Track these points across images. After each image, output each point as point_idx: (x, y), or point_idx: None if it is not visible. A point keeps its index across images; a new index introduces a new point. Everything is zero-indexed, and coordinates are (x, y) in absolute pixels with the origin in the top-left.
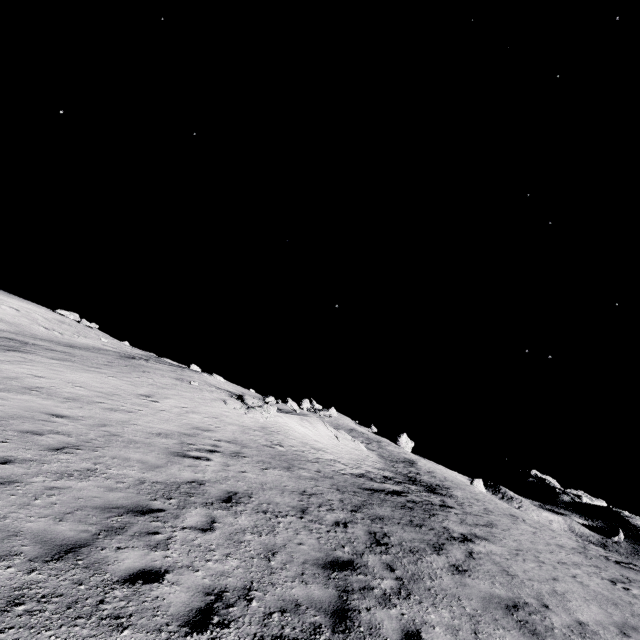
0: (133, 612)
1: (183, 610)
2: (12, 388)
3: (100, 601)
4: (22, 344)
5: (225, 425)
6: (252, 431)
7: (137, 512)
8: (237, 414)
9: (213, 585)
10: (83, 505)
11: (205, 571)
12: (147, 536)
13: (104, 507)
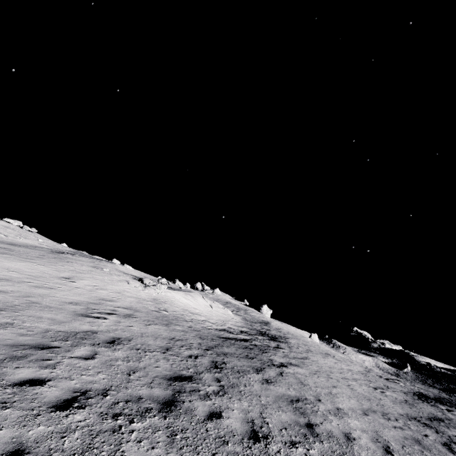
0: (16, 400)
1: (54, 400)
2: None
3: None
4: None
5: (125, 297)
6: (145, 301)
7: (38, 348)
8: (136, 290)
9: (81, 387)
10: None
11: (78, 380)
12: (41, 361)
13: (13, 345)
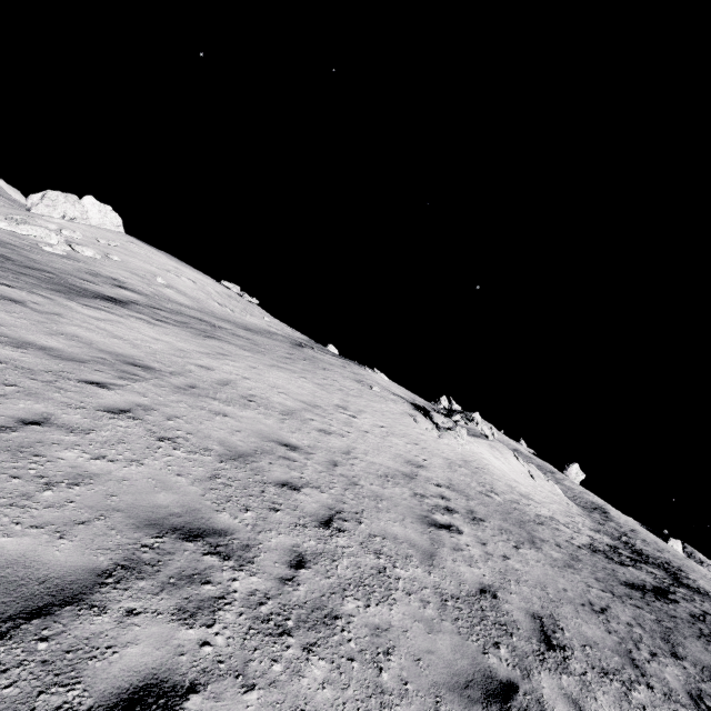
0: None
1: None
2: (232, 398)
3: None
4: (212, 327)
5: (429, 456)
6: (458, 467)
7: (495, 696)
8: (432, 438)
9: None
10: (433, 681)
11: None
12: None
13: (456, 685)
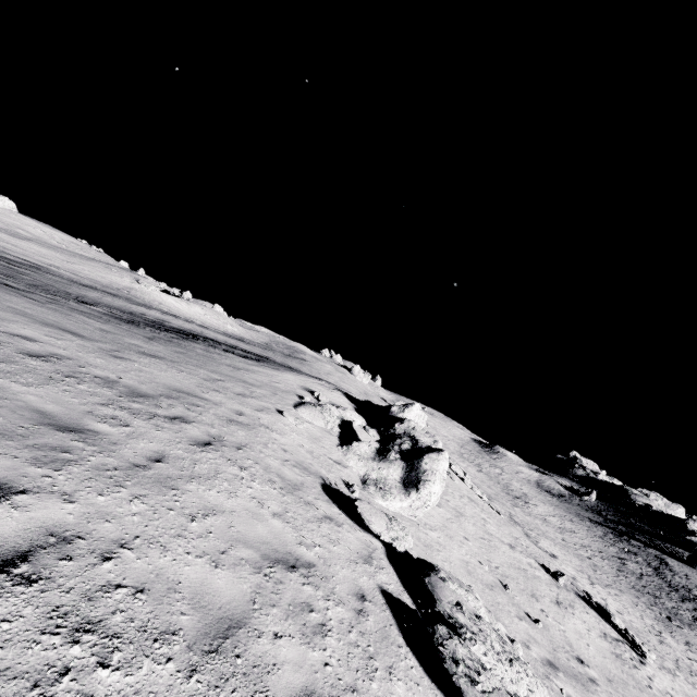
0: None
1: None
2: (1, 241)
3: None
4: (29, 240)
5: (102, 279)
6: (118, 285)
7: None
8: (122, 281)
9: None
10: None
11: None
12: None
13: None
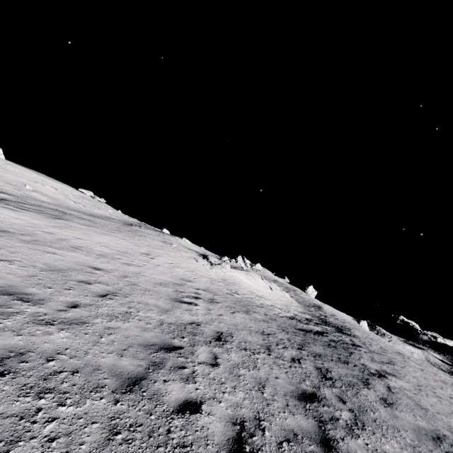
0: (192, 441)
1: (223, 439)
2: (64, 247)
3: (168, 430)
4: (63, 214)
5: (199, 277)
6: (217, 282)
7: (166, 349)
8: (205, 269)
9: (235, 415)
10: (131, 343)
11: (225, 402)
12: (179, 370)
13: (145, 344)
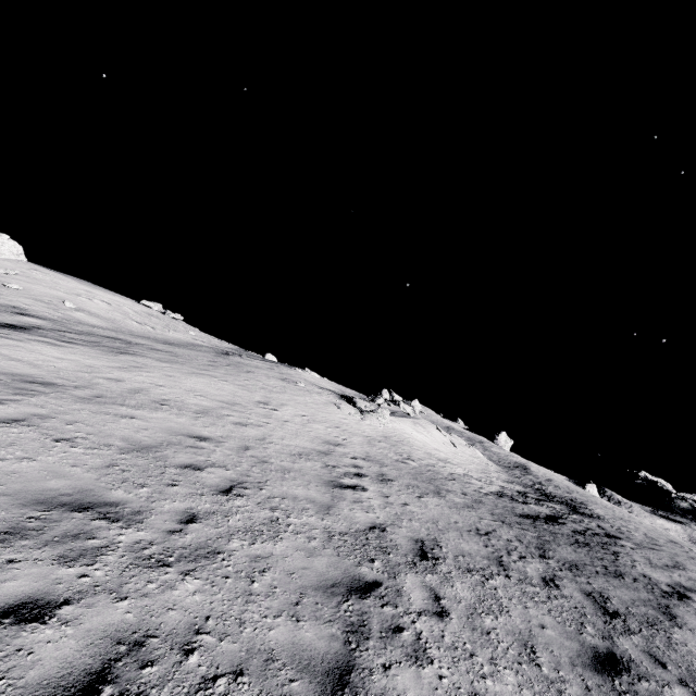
0: None
1: None
2: (143, 403)
3: None
4: (127, 344)
5: (350, 436)
6: (377, 442)
7: (358, 590)
8: (355, 421)
9: None
10: (301, 585)
11: None
12: (395, 636)
13: (323, 586)
